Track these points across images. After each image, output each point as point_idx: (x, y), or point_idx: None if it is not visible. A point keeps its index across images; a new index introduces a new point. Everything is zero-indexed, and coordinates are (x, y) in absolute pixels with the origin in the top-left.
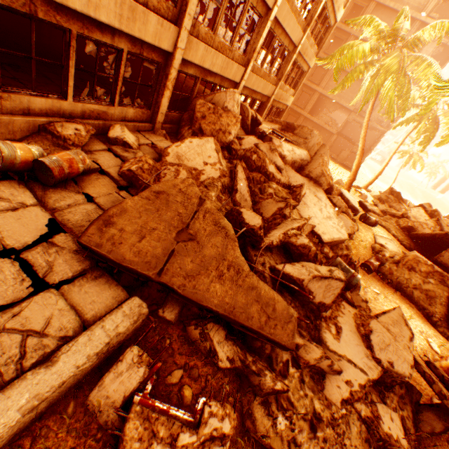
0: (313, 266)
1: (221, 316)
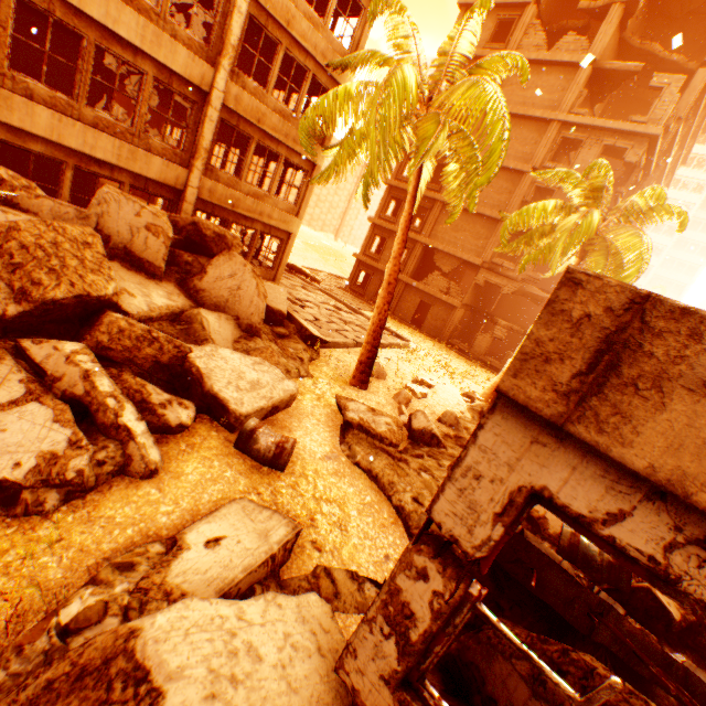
0: None
1: None
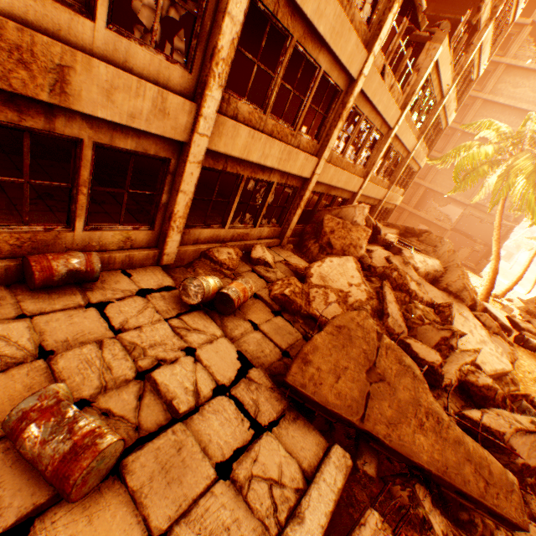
0: (509, 414)
1: (431, 475)
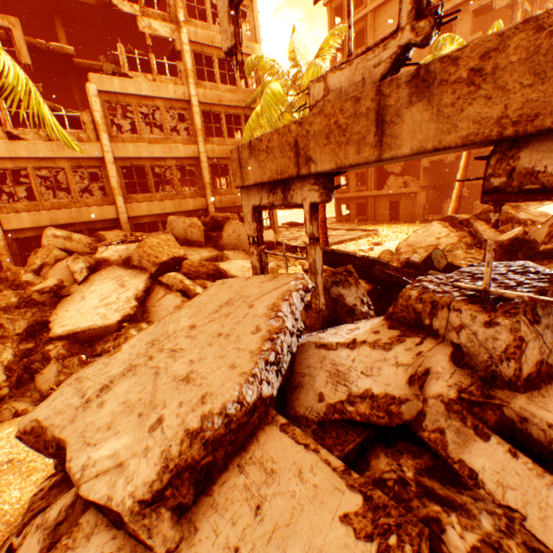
0: None
1: None
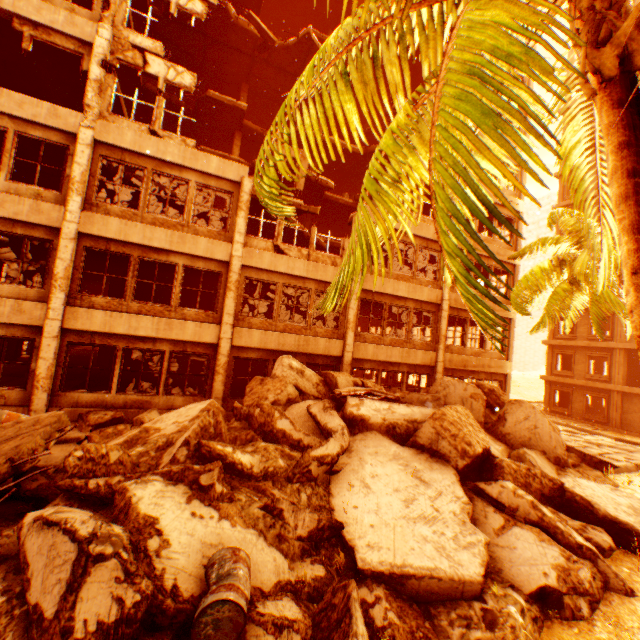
0: (75, 510)
1: None
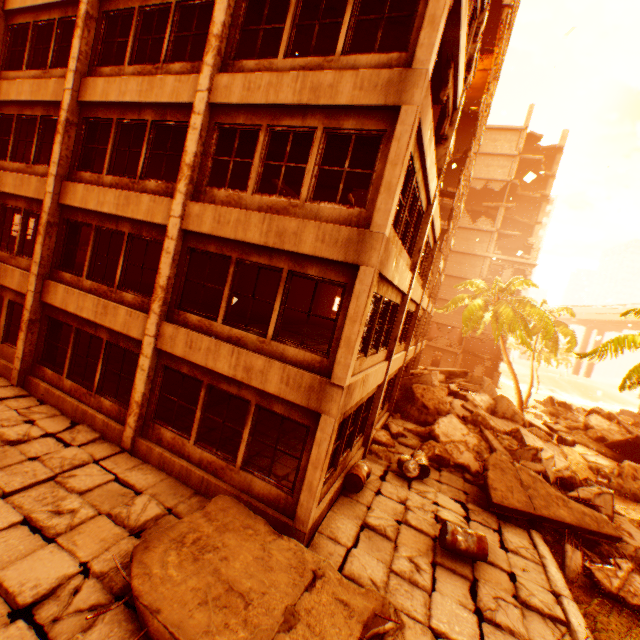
0: (587, 488)
1: (574, 527)
